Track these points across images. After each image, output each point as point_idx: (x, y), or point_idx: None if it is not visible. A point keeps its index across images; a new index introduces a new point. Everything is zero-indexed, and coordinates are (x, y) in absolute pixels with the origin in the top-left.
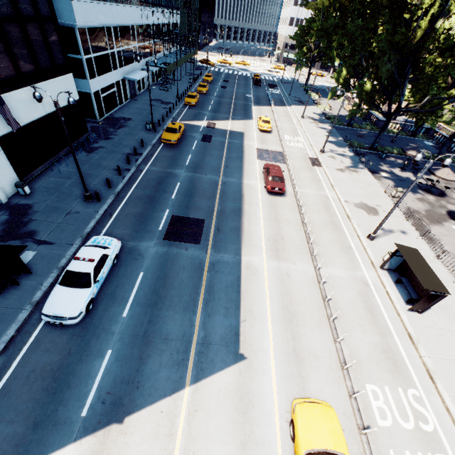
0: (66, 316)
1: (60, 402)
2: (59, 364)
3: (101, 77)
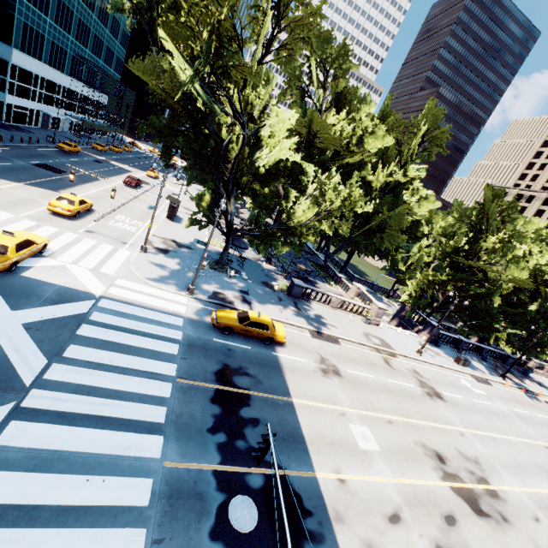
0: None
1: None
2: None
3: (18, 98)
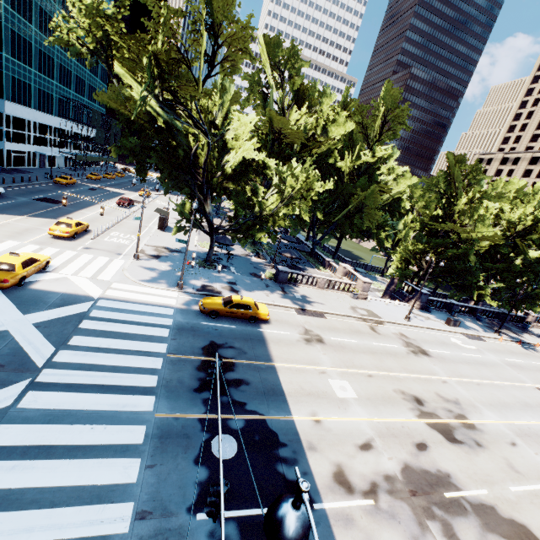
0: None
1: None
2: None
3: (15, 144)
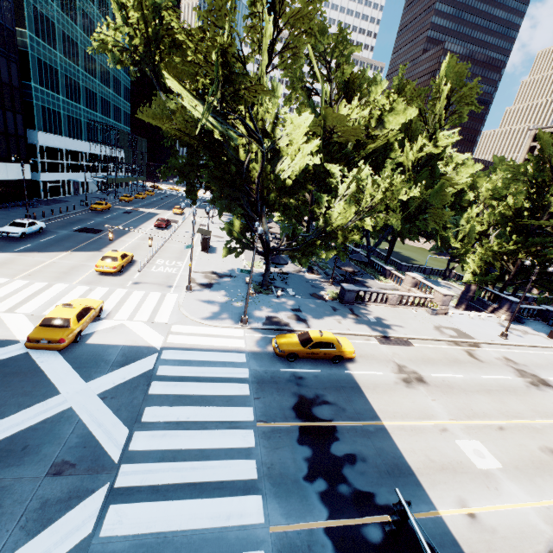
0: (11, 232)
1: (4, 248)
2: (4, 244)
3: (50, 174)
